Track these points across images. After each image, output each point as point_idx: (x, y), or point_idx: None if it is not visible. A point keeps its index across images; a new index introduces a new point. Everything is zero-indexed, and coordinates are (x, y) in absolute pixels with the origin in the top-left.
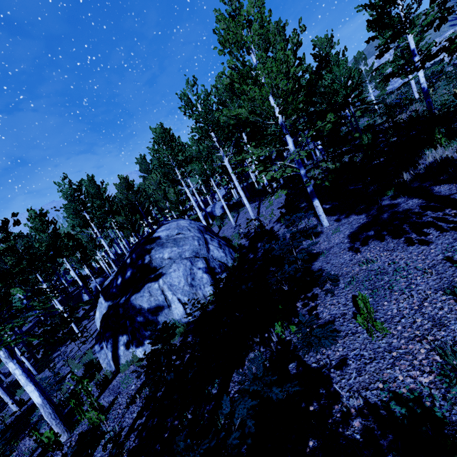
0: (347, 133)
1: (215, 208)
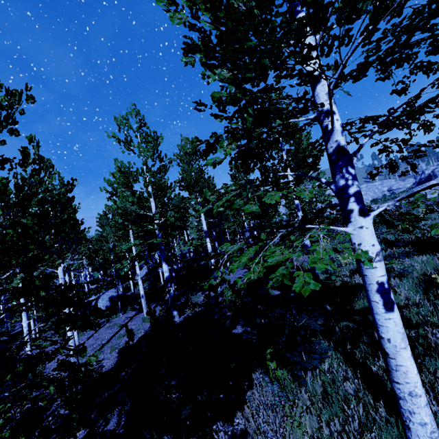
0: (76, 350)
1: (101, 298)
